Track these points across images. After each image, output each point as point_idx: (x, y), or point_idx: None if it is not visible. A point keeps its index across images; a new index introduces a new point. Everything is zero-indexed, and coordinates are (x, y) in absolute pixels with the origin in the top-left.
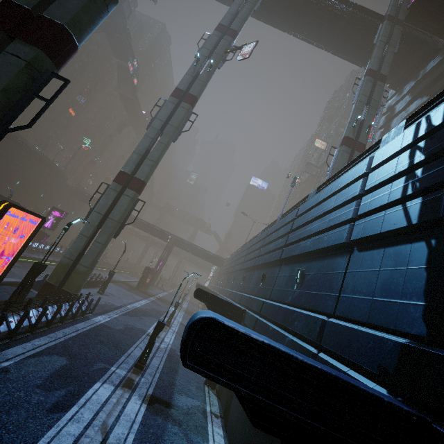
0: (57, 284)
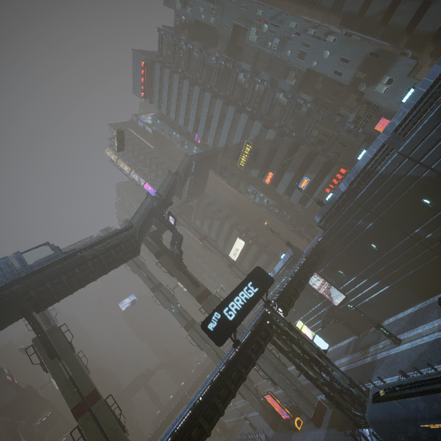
0: (272, 418)
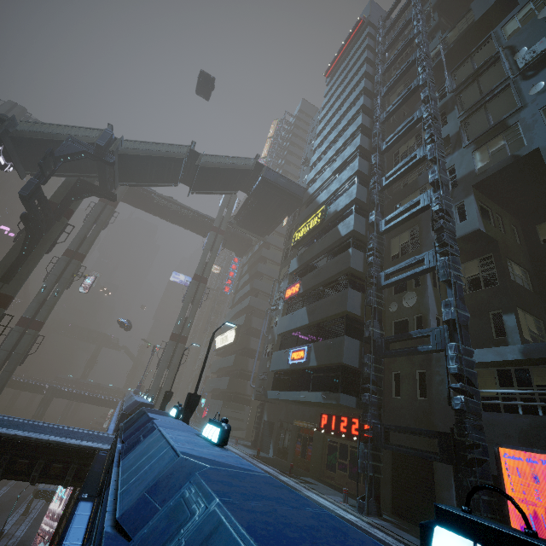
0: None
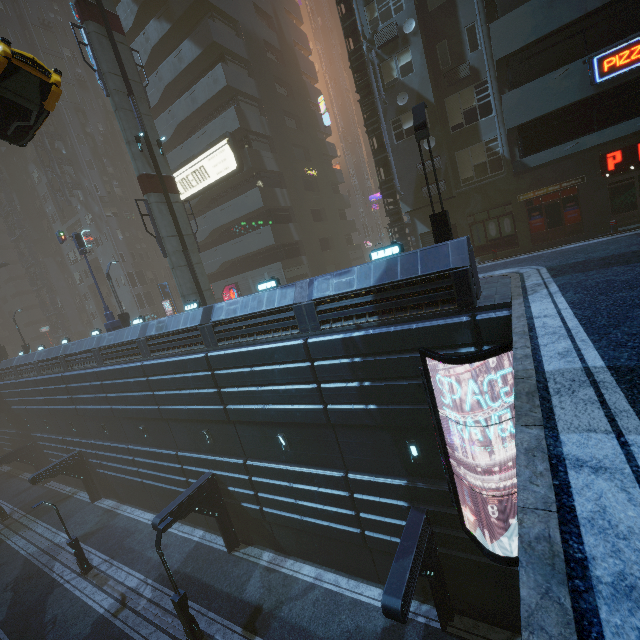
0: None
